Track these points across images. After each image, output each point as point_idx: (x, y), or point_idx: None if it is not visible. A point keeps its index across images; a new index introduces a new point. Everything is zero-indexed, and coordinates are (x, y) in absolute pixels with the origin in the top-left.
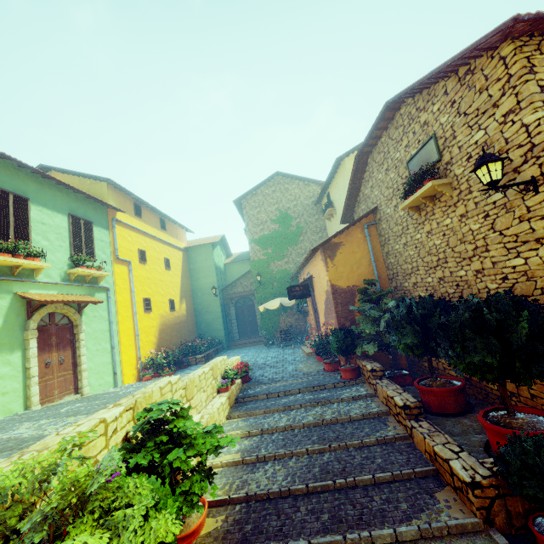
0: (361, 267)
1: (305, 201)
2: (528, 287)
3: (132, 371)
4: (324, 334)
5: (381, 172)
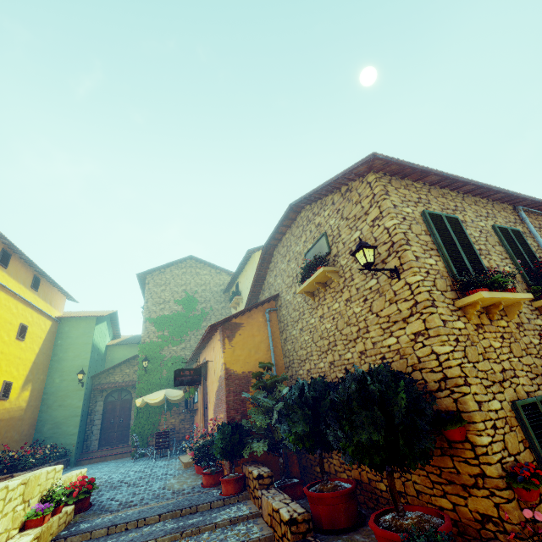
0: (259, 352)
1: (214, 287)
2: (402, 365)
3: None
4: (209, 432)
5: (284, 262)
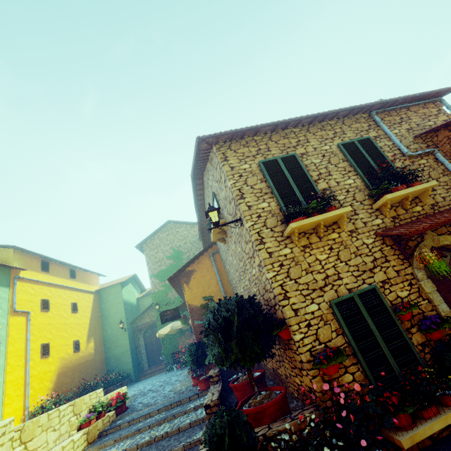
0: (211, 286)
1: (192, 238)
2: (261, 288)
3: (15, 425)
4: None
5: None
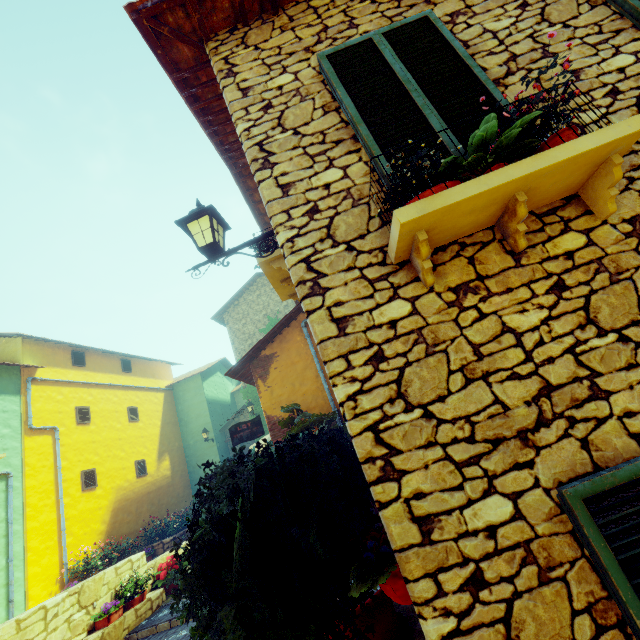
0: (306, 382)
1: None
2: None
3: (48, 589)
4: None
5: None
